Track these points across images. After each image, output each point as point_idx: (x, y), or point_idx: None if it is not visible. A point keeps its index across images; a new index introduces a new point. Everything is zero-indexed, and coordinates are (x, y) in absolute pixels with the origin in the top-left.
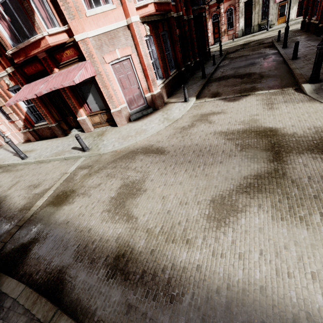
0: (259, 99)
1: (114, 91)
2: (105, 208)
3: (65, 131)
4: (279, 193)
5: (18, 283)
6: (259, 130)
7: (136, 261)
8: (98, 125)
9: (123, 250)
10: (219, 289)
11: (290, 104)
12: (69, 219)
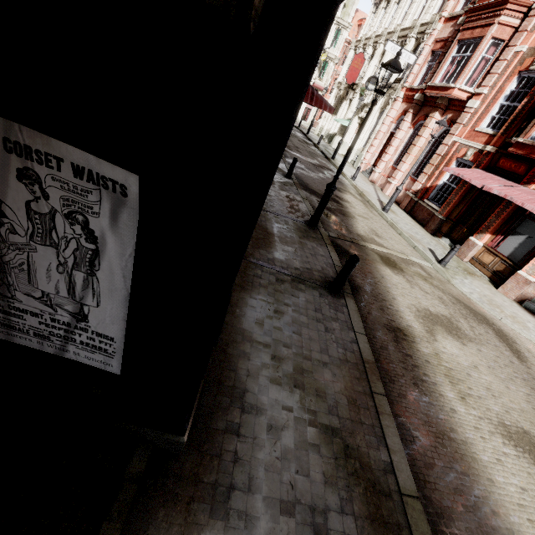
0: None
1: None
2: (417, 306)
3: (438, 232)
4: None
5: (339, 261)
6: None
7: (411, 347)
8: (477, 264)
9: (407, 333)
10: (456, 432)
11: None
12: (385, 277)
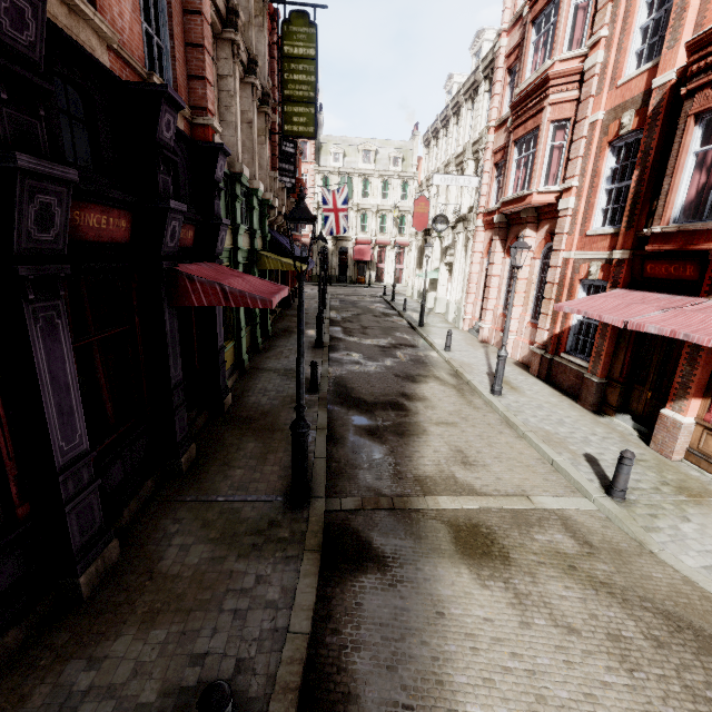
0: None
1: None
2: None
3: (605, 405)
4: None
5: (311, 608)
6: None
7: None
8: (705, 463)
9: None
10: None
11: None
12: (448, 611)
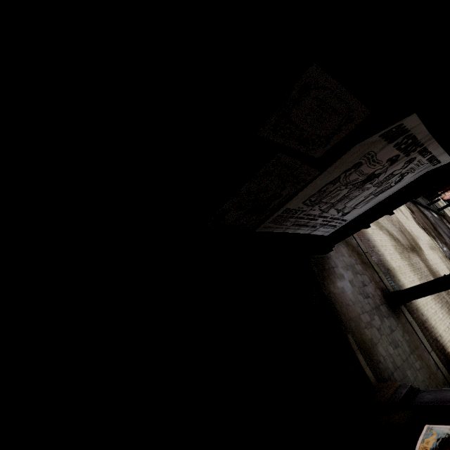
0: (431, 241)
1: None
2: None
3: None
4: (401, 249)
5: None
6: (415, 241)
7: None
8: None
9: None
10: None
11: (441, 260)
12: None
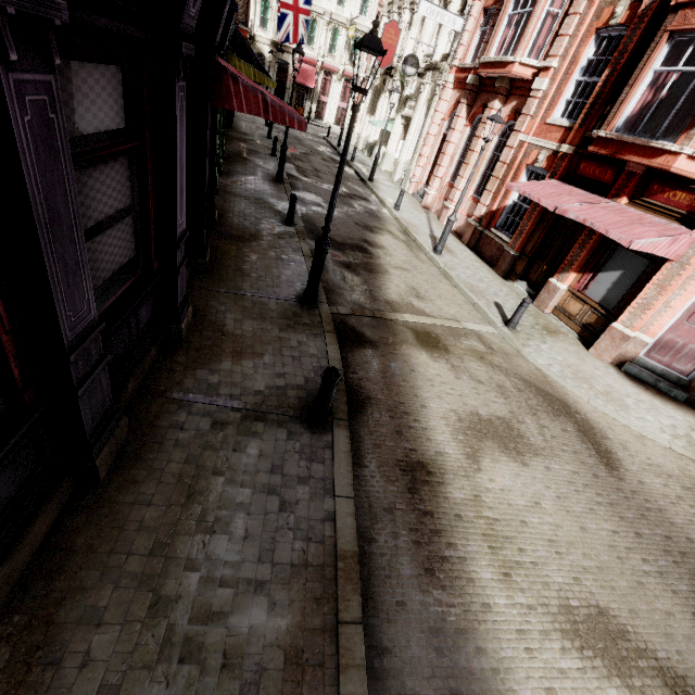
0: None
1: (665, 305)
2: (459, 412)
3: (512, 273)
4: None
5: (340, 359)
6: None
7: (434, 496)
8: (562, 316)
9: (434, 469)
10: (484, 653)
11: None
12: (417, 369)
